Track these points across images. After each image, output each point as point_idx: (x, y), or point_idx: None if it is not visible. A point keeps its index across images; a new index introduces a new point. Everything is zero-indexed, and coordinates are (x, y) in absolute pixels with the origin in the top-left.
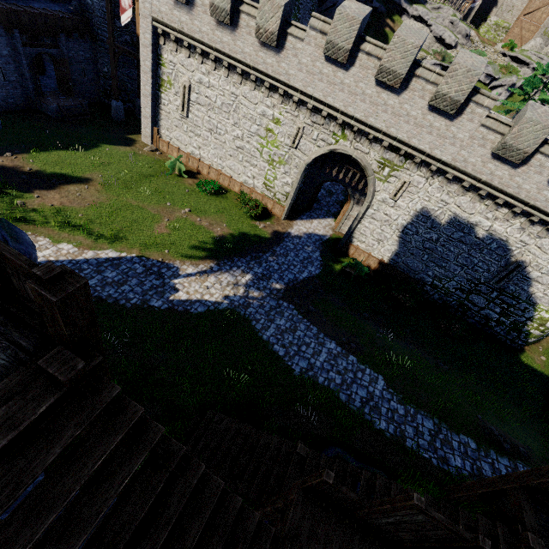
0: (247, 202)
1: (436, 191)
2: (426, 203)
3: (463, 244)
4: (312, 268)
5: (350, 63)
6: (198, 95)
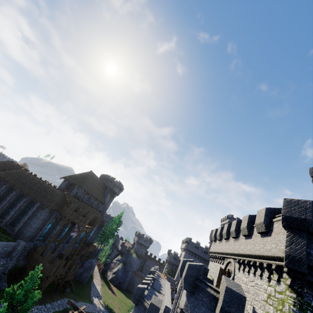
0: None
1: None
2: None
3: None
4: None
5: None
6: None
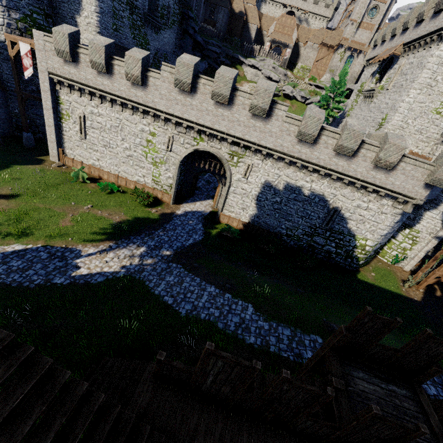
0: (140, 195)
1: (270, 168)
2: (267, 177)
3: (298, 202)
4: (196, 236)
5: (194, 92)
6: (92, 122)
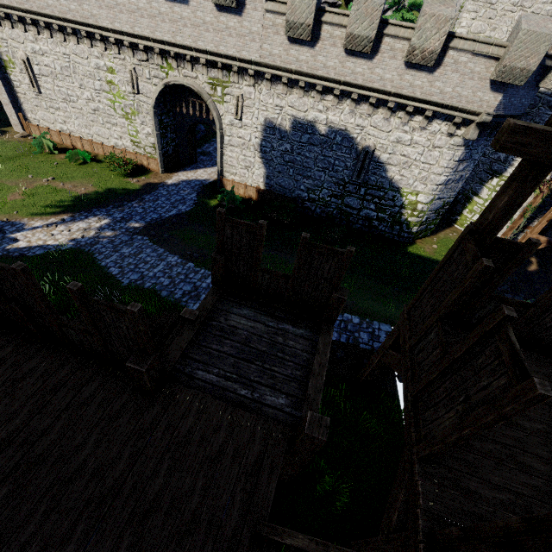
0: (117, 162)
1: (267, 98)
2: (266, 113)
3: (314, 147)
4: (183, 207)
5: None
6: (39, 66)
